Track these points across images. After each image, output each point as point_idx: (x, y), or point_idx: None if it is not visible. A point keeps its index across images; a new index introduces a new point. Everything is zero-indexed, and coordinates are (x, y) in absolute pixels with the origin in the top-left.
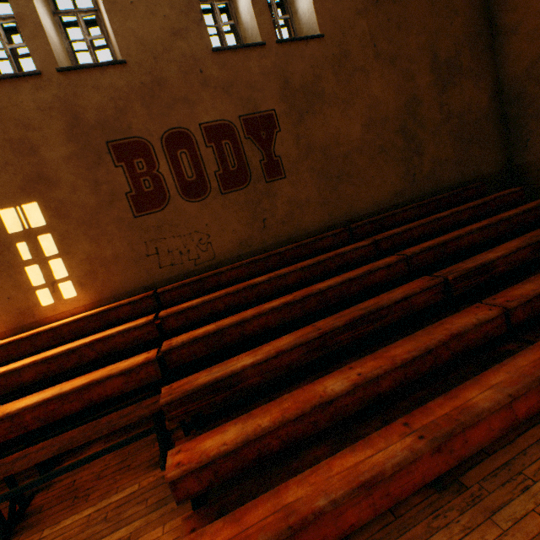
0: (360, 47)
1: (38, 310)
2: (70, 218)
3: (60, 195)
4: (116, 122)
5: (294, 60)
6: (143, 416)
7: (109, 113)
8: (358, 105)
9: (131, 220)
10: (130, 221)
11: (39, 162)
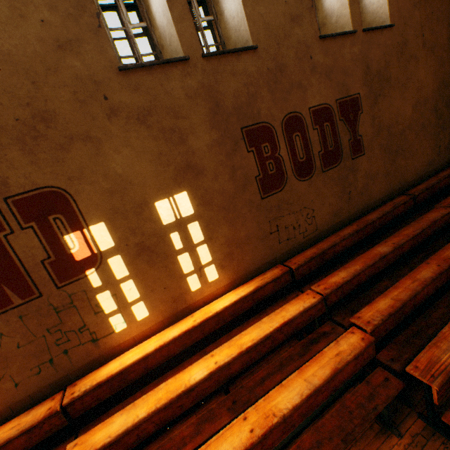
0: (414, 37)
1: (188, 295)
2: (212, 205)
3: (204, 182)
4: (248, 108)
5: (373, 47)
6: (392, 396)
7: (242, 99)
8: (410, 88)
9: (258, 202)
10: (258, 203)
11: (187, 151)
